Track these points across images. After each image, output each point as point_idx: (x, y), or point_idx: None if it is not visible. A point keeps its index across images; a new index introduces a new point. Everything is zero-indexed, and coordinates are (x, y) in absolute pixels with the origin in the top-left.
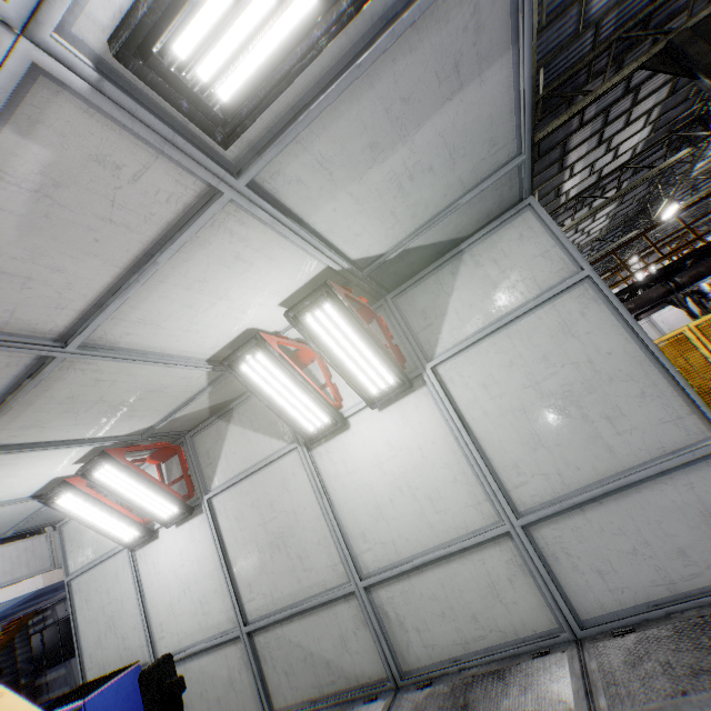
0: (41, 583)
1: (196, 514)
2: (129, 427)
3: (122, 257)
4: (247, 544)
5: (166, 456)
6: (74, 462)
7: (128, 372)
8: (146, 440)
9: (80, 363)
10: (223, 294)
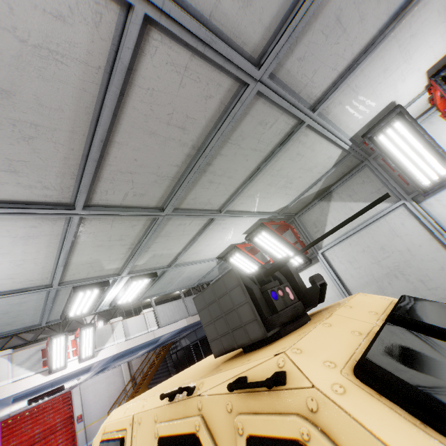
0: (186, 323)
1: (311, 264)
2: (278, 204)
3: (398, 1)
4: (363, 278)
5: (281, 231)
6: (243, 233)
7: (312, 148)
8: (278, 217)
9: (302, 135)
10: (409, 56)
